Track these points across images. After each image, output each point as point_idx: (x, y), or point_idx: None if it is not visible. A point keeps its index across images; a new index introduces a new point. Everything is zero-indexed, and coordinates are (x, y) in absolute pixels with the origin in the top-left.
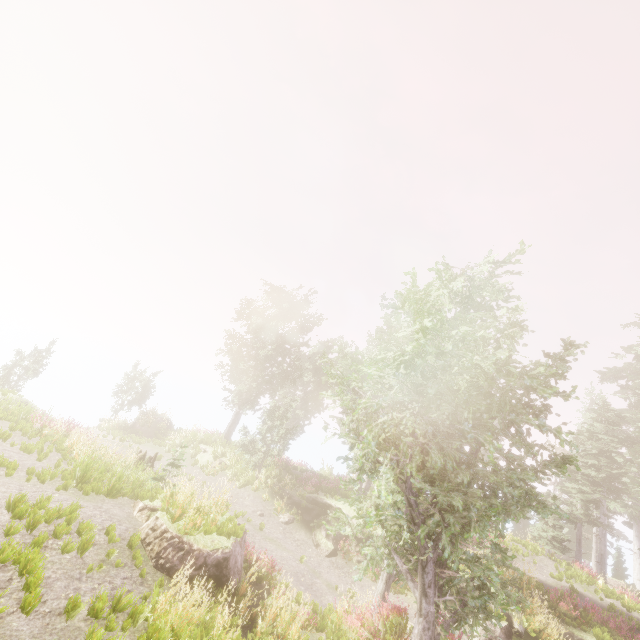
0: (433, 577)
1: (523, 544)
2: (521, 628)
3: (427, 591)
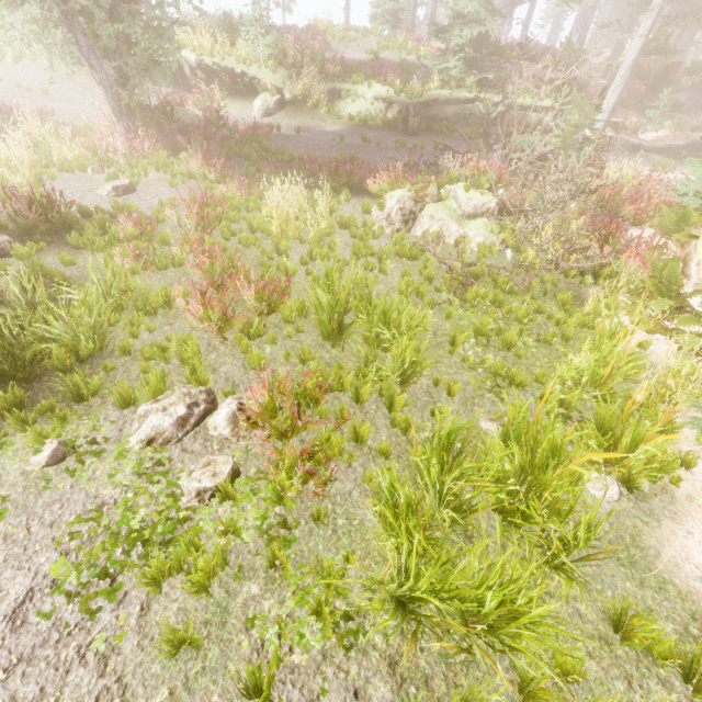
0: (92, 50)
1: (356, 30)
2: (292, 97)
3: (91, 63)
